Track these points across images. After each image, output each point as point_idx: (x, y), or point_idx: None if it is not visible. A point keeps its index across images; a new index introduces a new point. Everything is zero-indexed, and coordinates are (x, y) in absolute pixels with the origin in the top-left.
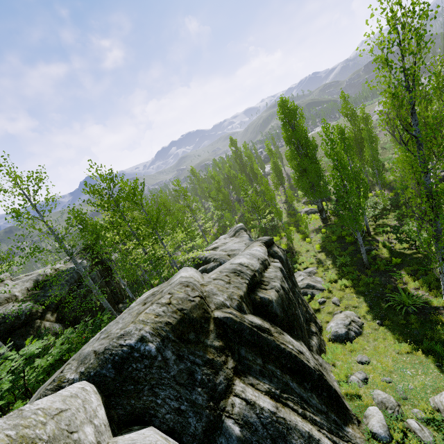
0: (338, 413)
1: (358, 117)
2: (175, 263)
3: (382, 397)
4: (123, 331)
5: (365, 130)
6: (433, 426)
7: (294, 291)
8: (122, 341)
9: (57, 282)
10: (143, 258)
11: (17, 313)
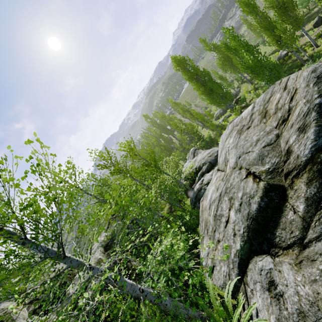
0: None
1: (218, 46)
2: (180, 182)
3: None
4: (309, 72)
5: None
6: None
7: None
8: (320, 69)
9: (119, 236)
10: (157, 193)
11: (113, 264)
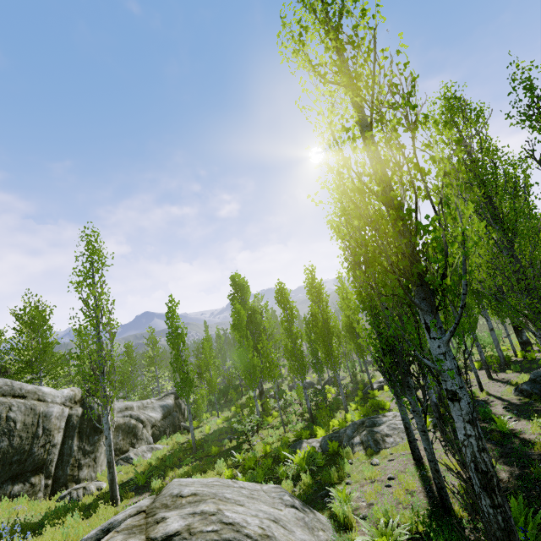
0: None
1: None
2: None
3: None
4: None
5: (304, 316)
6: None
7: (49, 435)
8: None
9: None
10: None
11: None
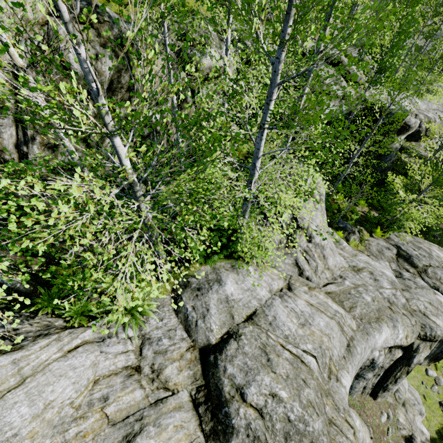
0: (432, 358)
1: None
2: None
3: (441, 380)
4: None
5: None
6: (437, 394)
7: None
8: None
9: None
10: None
11: None
